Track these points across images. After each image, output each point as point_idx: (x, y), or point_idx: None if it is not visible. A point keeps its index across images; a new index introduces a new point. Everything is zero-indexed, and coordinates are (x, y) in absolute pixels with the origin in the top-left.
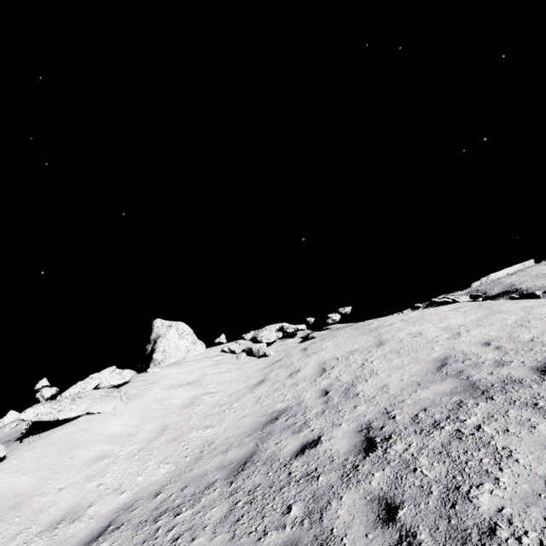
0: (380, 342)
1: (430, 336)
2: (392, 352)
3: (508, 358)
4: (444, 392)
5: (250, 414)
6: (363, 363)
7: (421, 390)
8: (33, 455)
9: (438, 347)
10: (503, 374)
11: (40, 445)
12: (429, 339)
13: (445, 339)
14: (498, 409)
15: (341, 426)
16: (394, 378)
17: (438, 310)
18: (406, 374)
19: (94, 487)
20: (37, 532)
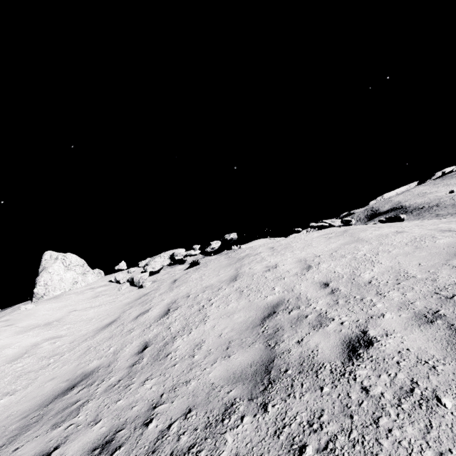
0: (236, 276)
1: (281, 270)
2: (237, 291)
3: (332, 313)
4: (235, 372)
5: (60, 375)
6: (203, 305)
7: (220, 361)
8: None
9: (279, 287)
10: (311, 346)
11: None
12: (278, 275)
13: (292, 276)
14: (252, 448)
15: (93, 428)
16: (215, 331)
17: (308, 236)
18: (229, 327)
19: None
20: None
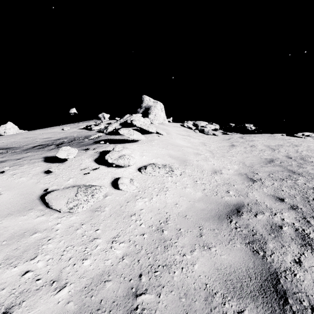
0: (295, 145)
1: None
2: (310, 150)
3: None
4: None
5: (250, 156)
6: (296, 151)
7: None
8: (160, 143)
9: None
10: None
11: (156, 140)
12: None
13: None
14: None
15: None
16: None
17: (307, 139)
18: None
19: (212, 164)
20: (210, 173)
